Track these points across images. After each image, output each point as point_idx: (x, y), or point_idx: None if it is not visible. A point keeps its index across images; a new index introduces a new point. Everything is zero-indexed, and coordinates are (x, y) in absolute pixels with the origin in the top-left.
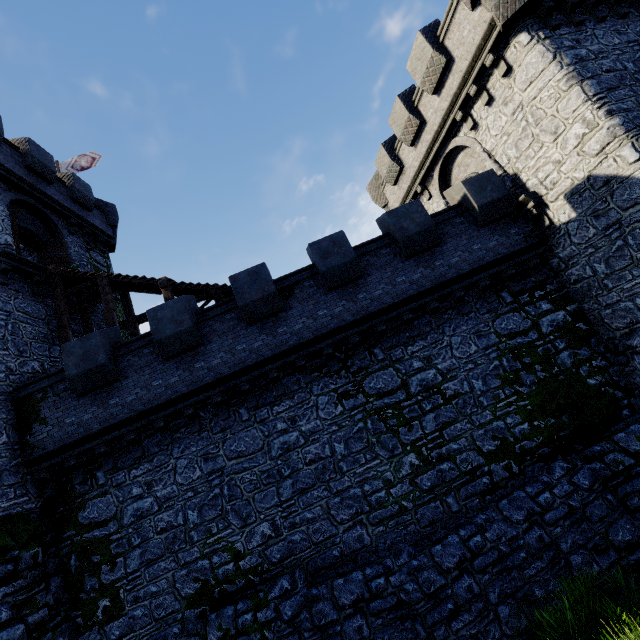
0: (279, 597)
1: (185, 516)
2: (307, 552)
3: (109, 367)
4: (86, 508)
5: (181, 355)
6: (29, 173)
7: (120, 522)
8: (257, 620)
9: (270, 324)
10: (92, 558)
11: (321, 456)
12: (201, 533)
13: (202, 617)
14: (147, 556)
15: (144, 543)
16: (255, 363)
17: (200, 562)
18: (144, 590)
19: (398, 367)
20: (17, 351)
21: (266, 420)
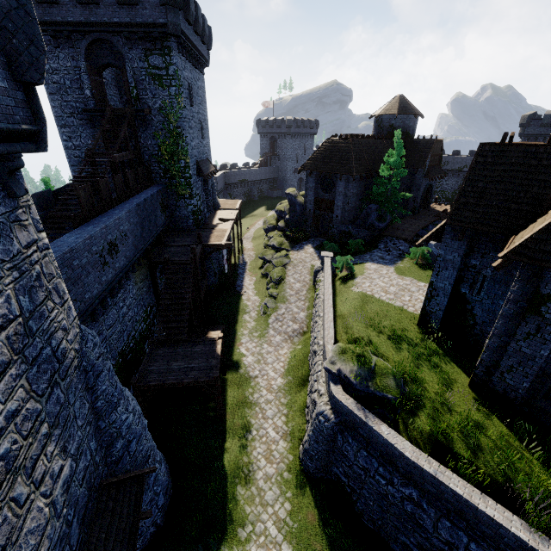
0: None
1: None
2: None
3: None
4: None
5: None
6: (83, 8)
7: None
8: None
9: None
10: None
11: None
12: None
13: None
14: None
15: None
16: None
17: None
18: None
19: None
20: None
21: None
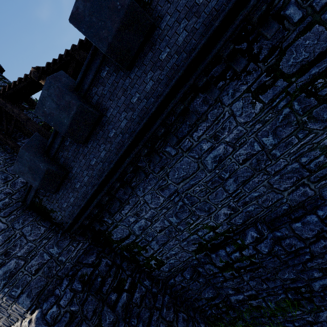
0: (253, 242)
1: (169, 221)
2: (261, 213)
3: (53, 169)
4: (113, 234)
5: (93, 133)
6: None
7: (135, 234)
8: (243, 255)
9: (148, 55)
10: (133, 250)
11: (252, 153)
12: (184, 225)
13: (206, 255)
14: (160, 242)
15: (154, 238)
16: (157, 107)
17: (191, 237)
18: (168, 254)
19: (326, 17)
20: (2, 180)
21: (191, 147)
